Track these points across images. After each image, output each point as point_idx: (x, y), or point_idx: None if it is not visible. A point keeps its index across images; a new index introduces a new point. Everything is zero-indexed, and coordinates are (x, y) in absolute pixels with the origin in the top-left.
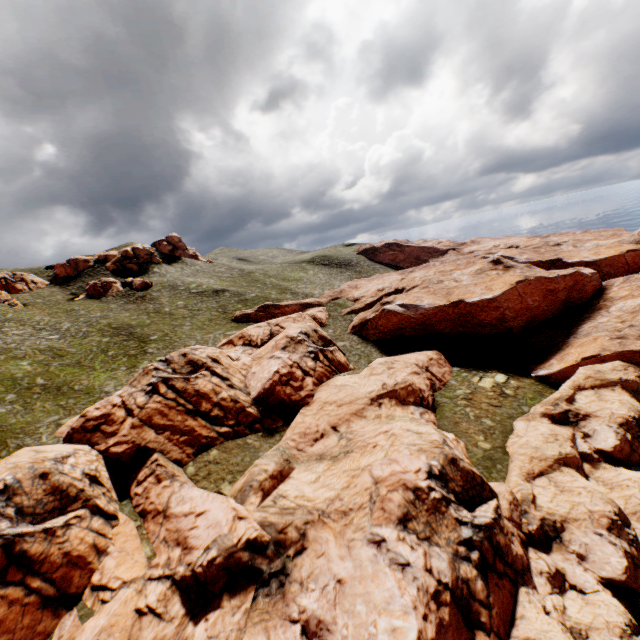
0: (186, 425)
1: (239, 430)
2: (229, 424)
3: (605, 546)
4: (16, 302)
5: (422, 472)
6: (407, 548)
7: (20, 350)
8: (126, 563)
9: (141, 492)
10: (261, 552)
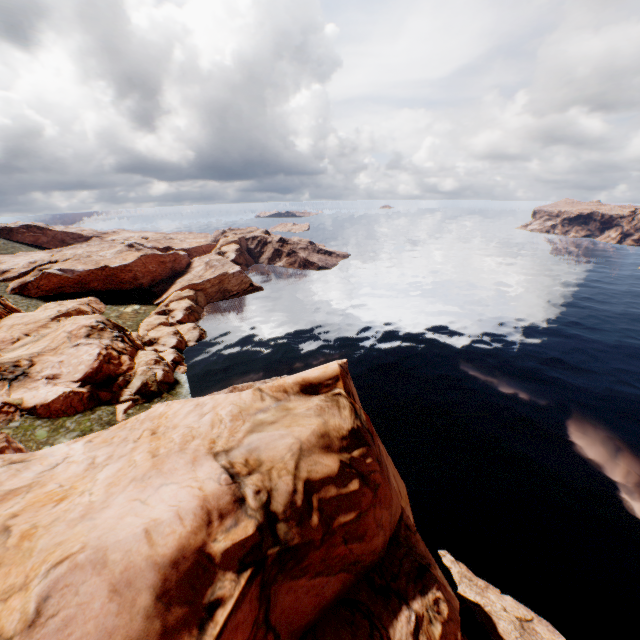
0: None
1: None
2: None
3: (172, 339)
4: None
5: (94, 322)
6: (92, 341)
7: None
8: None
9: None
10: (6, 372)
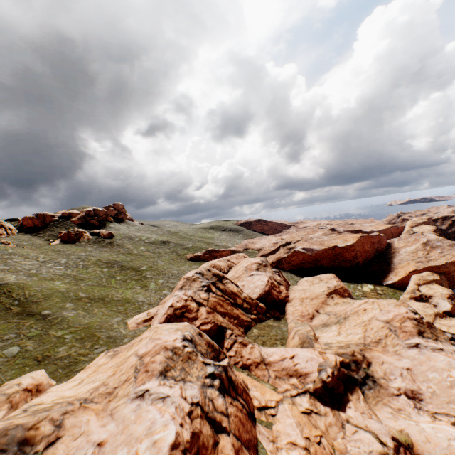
0: (234, 313)
1: (260, 317)
2: (254, 313)
3: None
4: (8, 241)
5: (409, 312)
6: (433, 343)
7: (43, 275)
8: (266, 392)
9: (234, 354)
10: (348, 369)
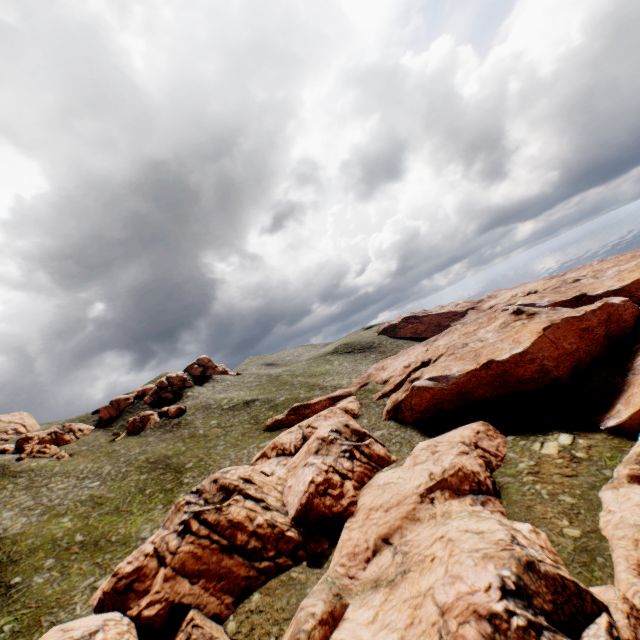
0: (222, 566)
1: (281, 562)
2: (269, 556)
3: None
4: (63, 454)
5: (494, 589)
6: None
7: (63, 505)
8: None
9: None
10: None
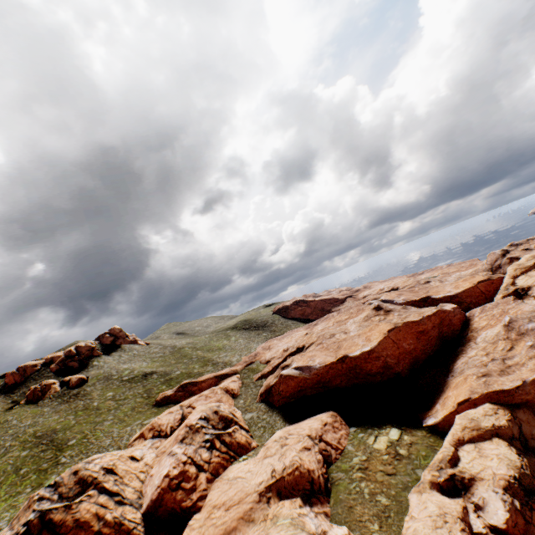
0: None
1: None
2: None
3: None
4: None
5: None
6: None
7: None
8: None
9: None
10: None
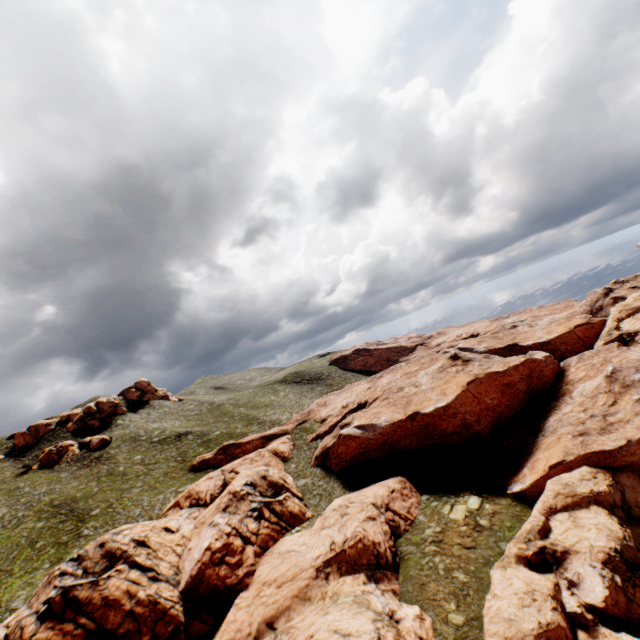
0: None
1: None
2: None
3: None
4: None
5: None
6: None
7: None
8: None
9: None
10: None
